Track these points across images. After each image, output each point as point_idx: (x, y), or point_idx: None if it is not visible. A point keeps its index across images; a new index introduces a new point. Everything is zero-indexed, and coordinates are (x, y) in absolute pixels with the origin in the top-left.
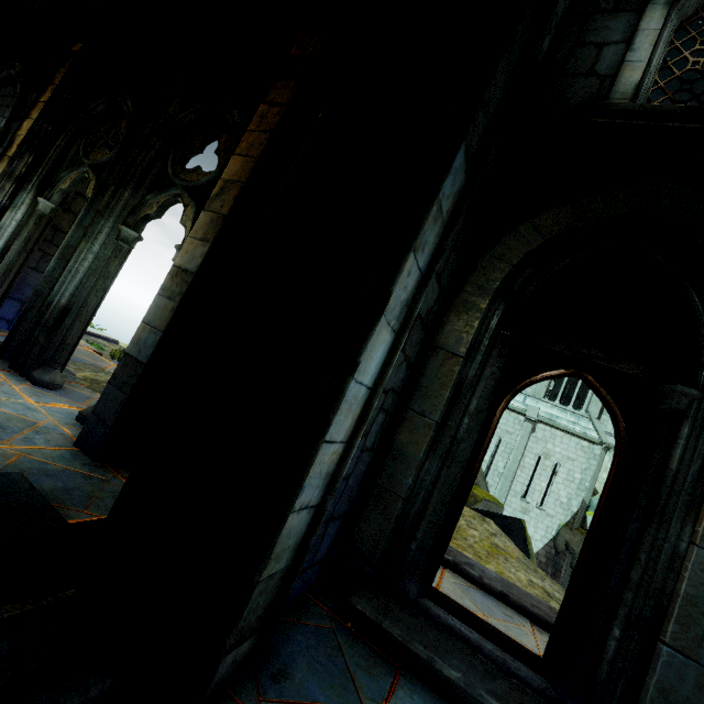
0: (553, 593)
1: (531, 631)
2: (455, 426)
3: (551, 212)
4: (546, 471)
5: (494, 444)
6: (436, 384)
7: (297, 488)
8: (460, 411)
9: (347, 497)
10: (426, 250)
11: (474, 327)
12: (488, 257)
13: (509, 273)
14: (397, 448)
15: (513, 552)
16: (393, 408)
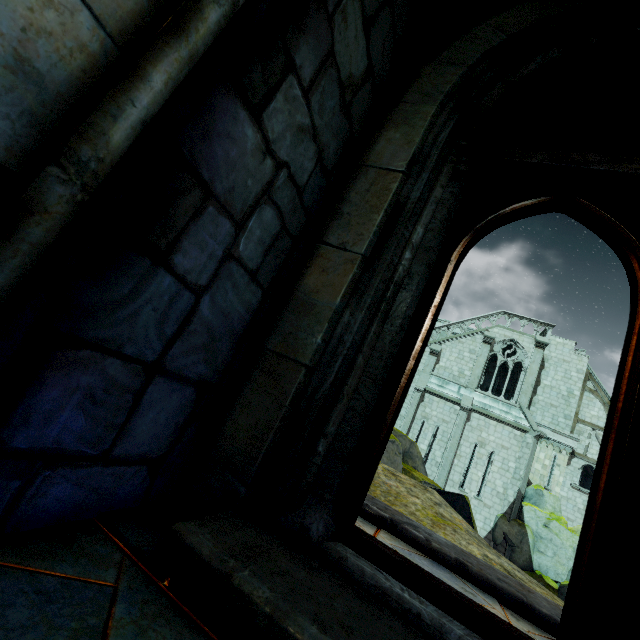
0: (514, 572)
1: (505, 616)
2: (392, 266)
3: (513, 9)
4: (481, 460)
5: (431, 433)
6: (363, 208)
7: None
8: (398, 246)
9: (201, 345)
10: None
11: (418, 136)
12: (434, 64)
13: (463, 77)
14: (302, 295)
15: (461, 524)
16: (296, 230)
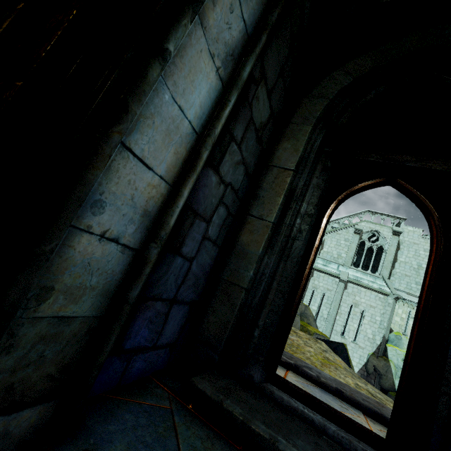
0: (376, 394)
1: (366, 421)
2: (290, 227)
3: (357, 60)
4: (356, 316)
5: (319, 298)
6: (271, 193)
7: (79, 181)
8: (293, 215)
9: (192, 284)
10: (249, 2)
11: (301, 147)
12: (309, 97)
13: (327, 106)
14: (240, 247)
15: (340, 364)
16: (234, 211)
